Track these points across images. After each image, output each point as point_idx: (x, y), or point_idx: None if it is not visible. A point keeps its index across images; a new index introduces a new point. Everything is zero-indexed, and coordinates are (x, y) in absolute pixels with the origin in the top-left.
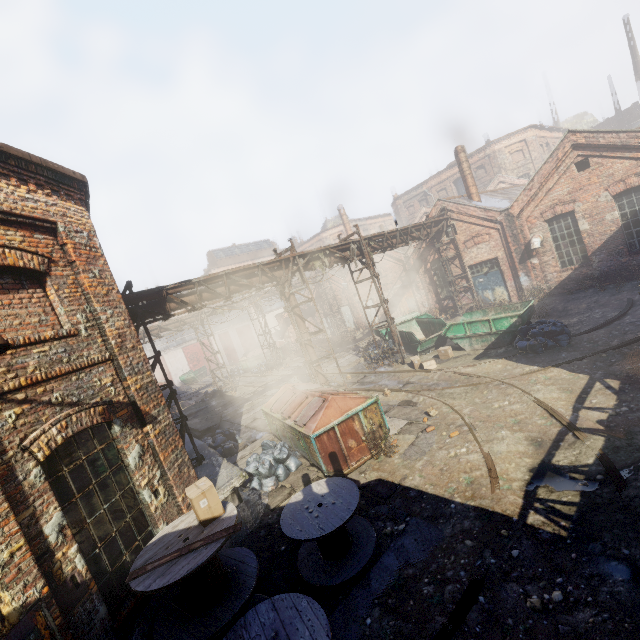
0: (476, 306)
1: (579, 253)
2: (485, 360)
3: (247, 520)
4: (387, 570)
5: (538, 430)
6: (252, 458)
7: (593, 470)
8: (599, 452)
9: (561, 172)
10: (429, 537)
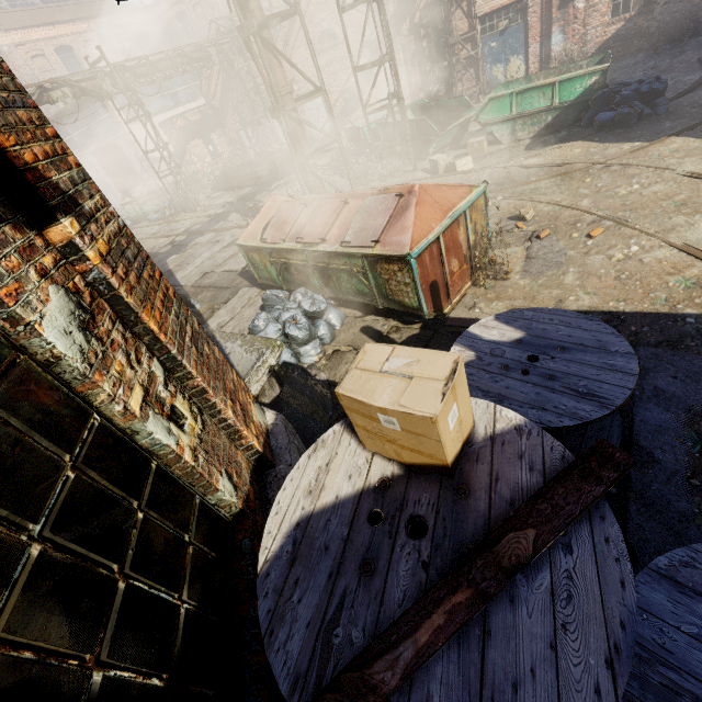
0: (480, 92)
1: None
2: (550, 147)
3: (309, 411)
4: (666, 431)
5: None
6: (261, 320)
7: None
8: None
9: None
10: (696, 369)
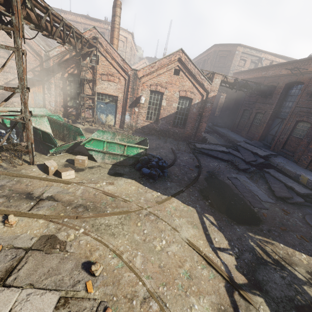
0: (93, 121)
1: (156, 115)
2: (121, 179)
3: None
4: None
5: (212, 289)
6: None
7: None
8: None
9: (168, 68)
10: None
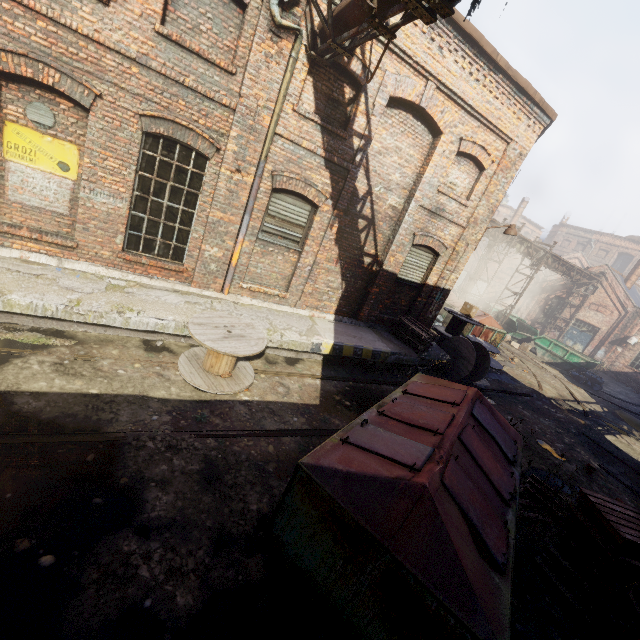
0: None
1: None
2: (548, 365)
3: None
4: (494, 376)
5: (563, 394)
6: None
7: (579, 410)
8: (585, 410)
9: None
10: (510, 381)
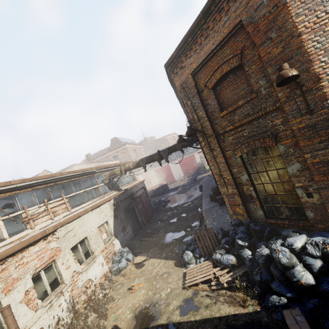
0: None
1: None
2: None
3: None
4: None
5: None
6: None
7: None
8: None
9: None
10: None
